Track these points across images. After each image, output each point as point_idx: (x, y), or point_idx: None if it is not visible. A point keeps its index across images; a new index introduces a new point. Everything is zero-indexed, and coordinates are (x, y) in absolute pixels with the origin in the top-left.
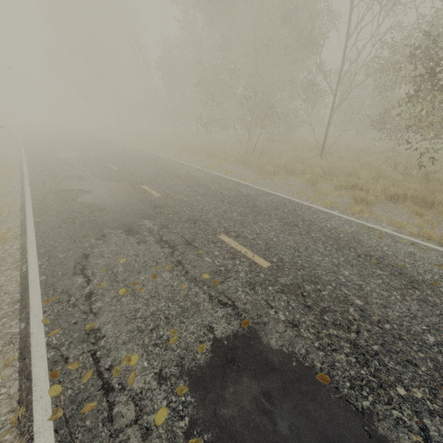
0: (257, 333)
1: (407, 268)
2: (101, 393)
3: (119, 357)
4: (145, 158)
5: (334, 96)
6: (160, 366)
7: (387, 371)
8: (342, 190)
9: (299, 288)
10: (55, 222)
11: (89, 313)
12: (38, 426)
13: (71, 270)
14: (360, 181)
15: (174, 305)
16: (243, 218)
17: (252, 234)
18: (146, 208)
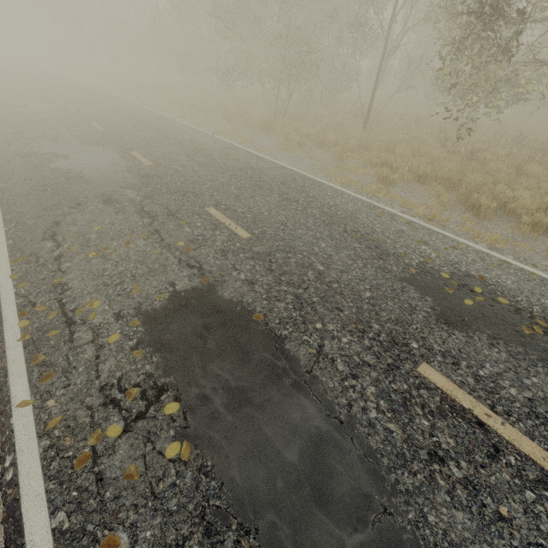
0: (215, 288)
1: (386, 243)
2: (65, 325)
3: (83, 303)
4: (143, 117)
5: (386, 40)
6: (120, 309)
7: (315, 314)
8: (371, 167)
9: (270, 256)
10: (23, 189)
11: (58, 272)
12: (9, 344)
13: (41, 236)
14: (393, 157)
15: (143, 266)
16: (240, 192)
17: (244, 208)
18: (132, 177)
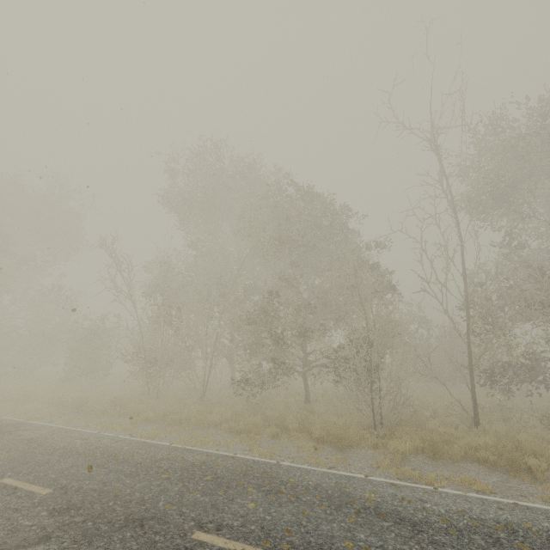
0: None
1: None
2: None
3: None
4: (236, 474)
5: (469, 346)
6: None
7: None
8: None
9: None
10: None
11: None
12: None
13: None
14: None
15: None
16: None
17: None
18: None
